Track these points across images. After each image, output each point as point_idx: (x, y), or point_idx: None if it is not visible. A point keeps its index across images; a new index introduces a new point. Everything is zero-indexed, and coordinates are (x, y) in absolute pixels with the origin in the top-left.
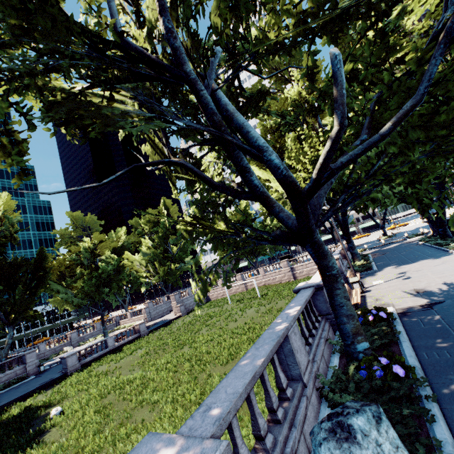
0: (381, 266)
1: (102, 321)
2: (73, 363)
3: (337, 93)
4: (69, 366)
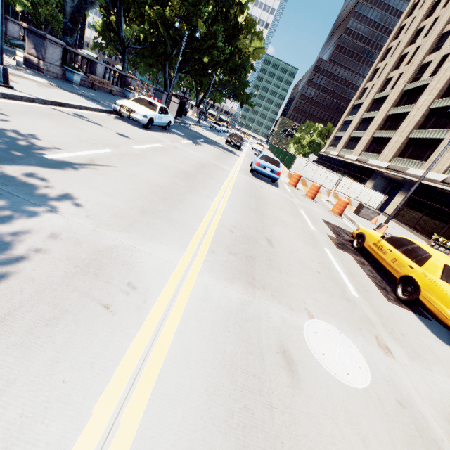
0: None
1: None
2: None
3: (132, 36)
4: None
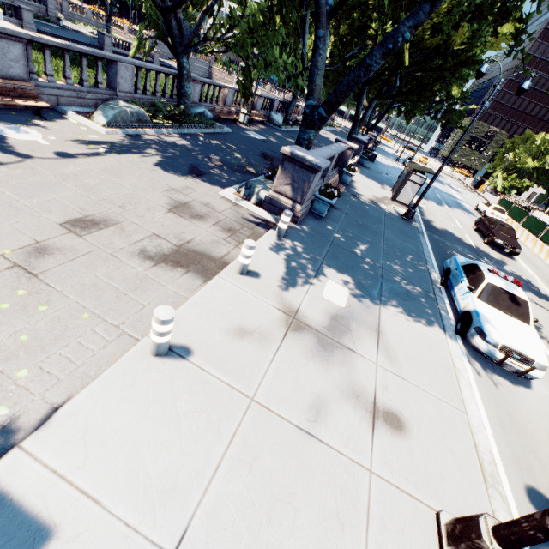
0: (328, 131)
1: (109, 17)
2: (108, 44)
3: None
4: (106, 44)
